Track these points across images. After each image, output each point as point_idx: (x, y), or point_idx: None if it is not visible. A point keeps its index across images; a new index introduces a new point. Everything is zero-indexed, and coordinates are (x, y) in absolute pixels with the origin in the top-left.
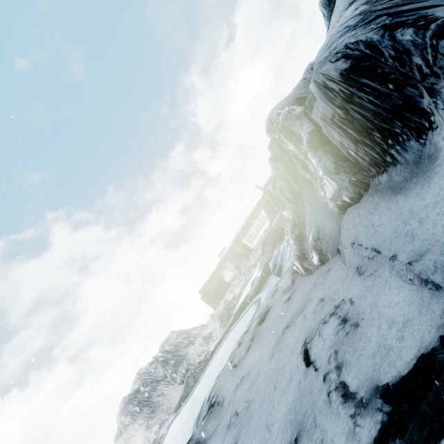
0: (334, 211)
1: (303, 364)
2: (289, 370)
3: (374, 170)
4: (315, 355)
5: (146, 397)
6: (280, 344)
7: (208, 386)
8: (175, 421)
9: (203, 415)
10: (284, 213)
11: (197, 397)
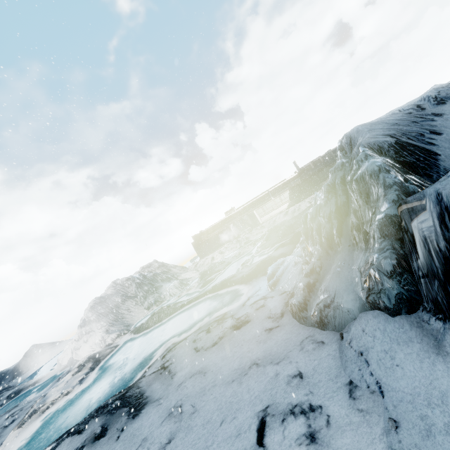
0: (361, 299)
1: (255, 435)
2: (241, 421)
3: (432, 306)
4: (269, 441)
5: (114, 305)
6: (243, 377)
7: (167, 335)
8: (131, 341)
9: (154, 369)
10: (308, 247)
11: (155, 336)
